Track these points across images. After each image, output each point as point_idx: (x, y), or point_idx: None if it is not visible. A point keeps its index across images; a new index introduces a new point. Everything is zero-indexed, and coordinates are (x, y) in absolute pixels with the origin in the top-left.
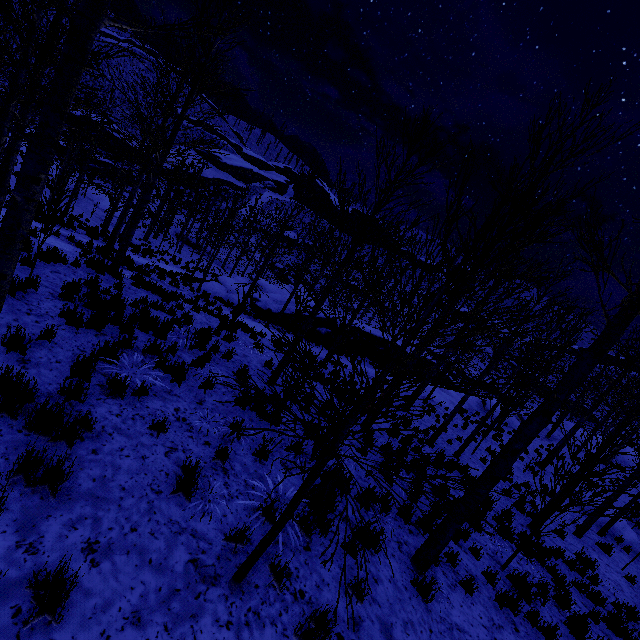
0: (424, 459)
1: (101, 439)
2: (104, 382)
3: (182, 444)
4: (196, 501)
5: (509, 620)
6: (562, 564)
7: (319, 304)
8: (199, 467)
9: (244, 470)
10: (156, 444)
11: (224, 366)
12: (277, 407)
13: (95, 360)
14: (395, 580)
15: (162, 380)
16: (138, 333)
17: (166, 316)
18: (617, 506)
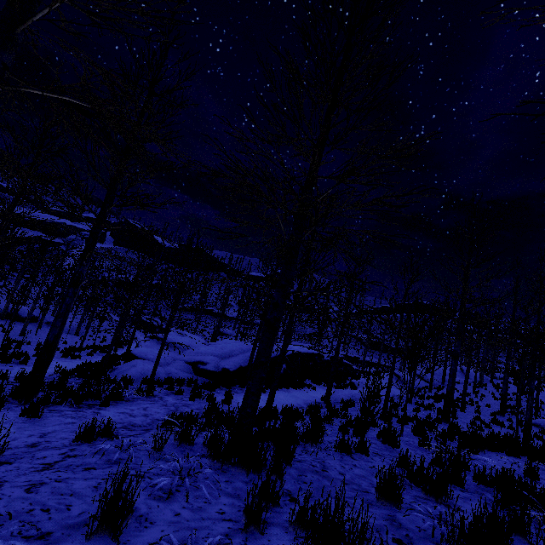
0: None
1: None
2: None
3: None
4: None
5: None
6: None
7: None
8: None
9: None
10: None
11: None
12: None
13: None
14: None
15: None
16: None
17: None
18: (540, 417)
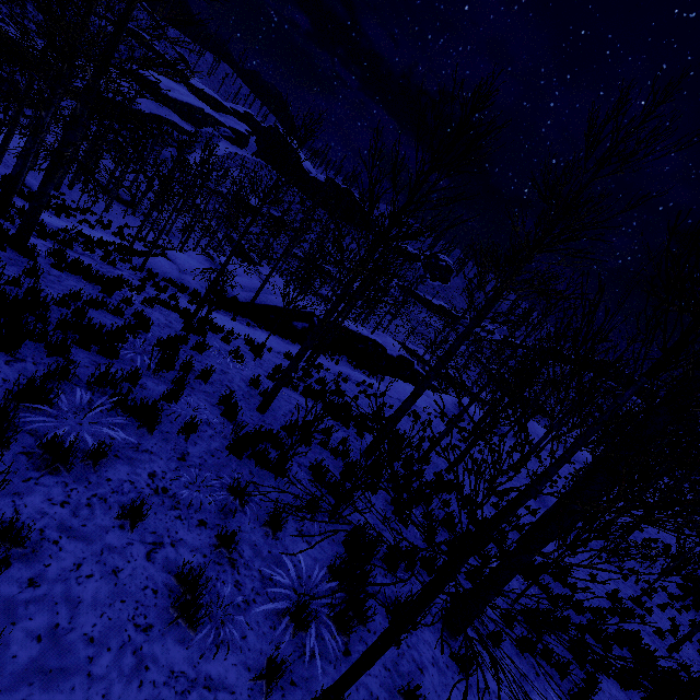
0: (582, 611)
1: (41, 555)
2: (32, 446)
3: (168, 533)
4: (203, 626)
5: (530, 665)
6: (548, 577)
7: (329, 315)
8: (198, 566)
9: (256, 554)
10: (131, 542)
11: (201, 391)
12: (284, 454)
13: (11, 409)
14: (437, 660)
15: (123, 429)
16: (75, 352)
17: (115, 322)
18: None
